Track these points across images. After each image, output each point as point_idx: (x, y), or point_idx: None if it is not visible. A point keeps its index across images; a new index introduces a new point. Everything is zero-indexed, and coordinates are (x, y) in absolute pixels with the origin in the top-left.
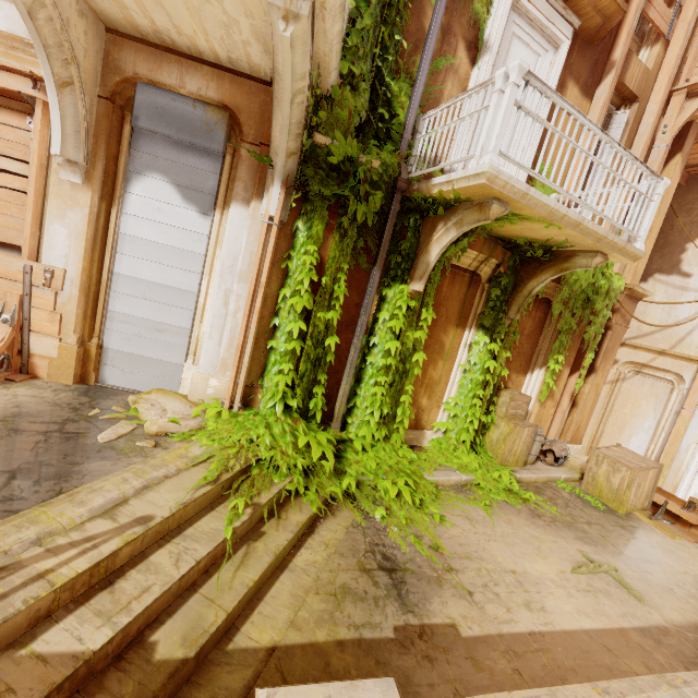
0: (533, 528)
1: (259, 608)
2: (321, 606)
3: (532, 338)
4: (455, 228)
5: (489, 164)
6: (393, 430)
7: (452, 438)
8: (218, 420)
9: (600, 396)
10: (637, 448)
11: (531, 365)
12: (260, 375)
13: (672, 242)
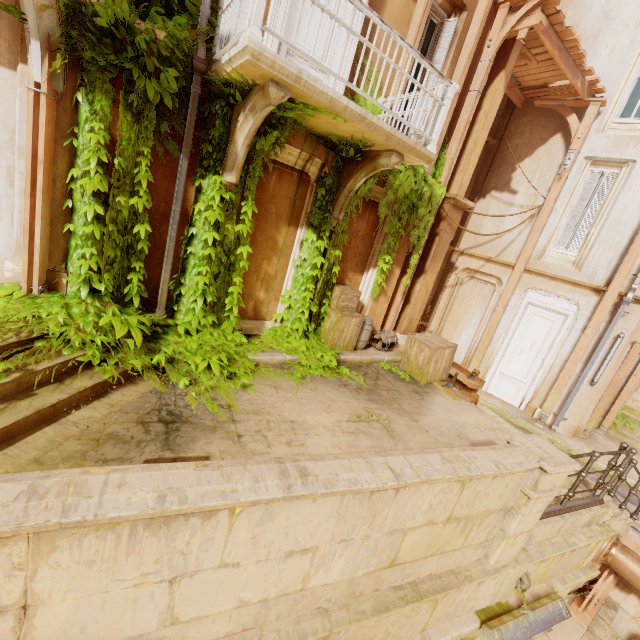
0: (334, 393)
1: (5, 450)
2: (76, 448)
3: (367, 240)
4: (252, 115)
5: (248, 36)
6: (224, 318)
7: (287, 327)
8: (11, 301)
9: (442, 298)
10: (466, 340)
11: (367, 266)
12: (63, 260)
13: (507, 162)
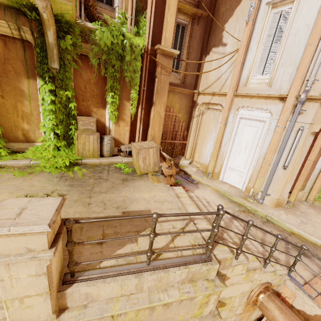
0: (42, 181)
1: None
2: None
3: (100, 85)
4: None
5: None
6: None
7: (45, 145)
8: None
9: (193, 125)
10: (209, 149)
11: (106, 103)
12: None
13: (219, 26)
